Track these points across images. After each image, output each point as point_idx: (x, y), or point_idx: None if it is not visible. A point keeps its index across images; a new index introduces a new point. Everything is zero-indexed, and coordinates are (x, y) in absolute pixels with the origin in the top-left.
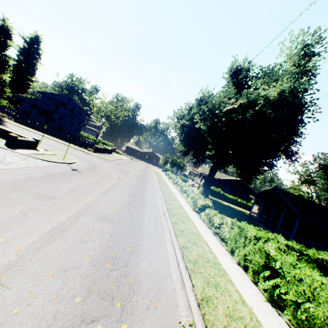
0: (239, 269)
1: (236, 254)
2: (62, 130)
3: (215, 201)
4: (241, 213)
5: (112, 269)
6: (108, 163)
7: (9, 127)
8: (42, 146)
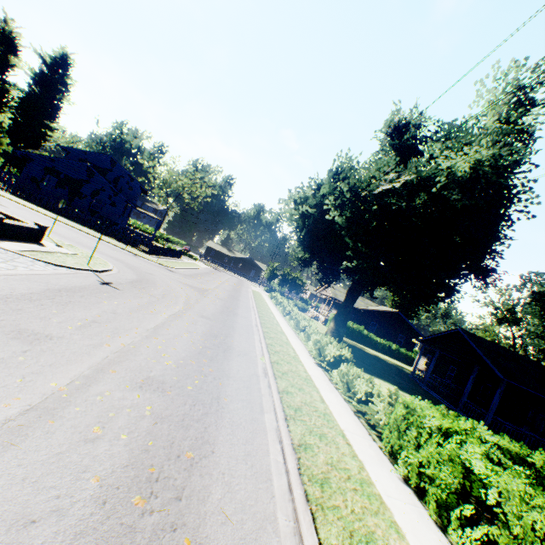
0: (407, 494)
1: (400, 460)
2: (97, 214)
3: (354, 348)
4: (398, 371)
5: (145, 510)
6: (171, 274)
7: (0, 203)
8: (53, 238)
